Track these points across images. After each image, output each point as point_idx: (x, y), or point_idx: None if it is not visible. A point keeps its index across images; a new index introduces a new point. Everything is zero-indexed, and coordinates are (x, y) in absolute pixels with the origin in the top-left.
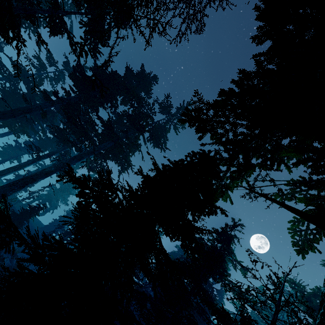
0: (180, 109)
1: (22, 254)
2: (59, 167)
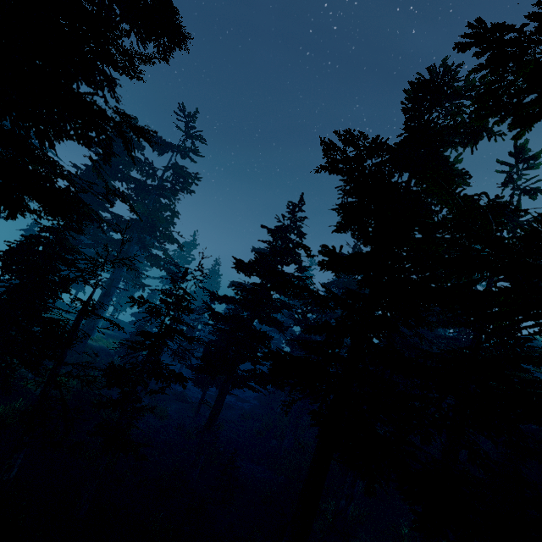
0: (179, 127)
1: (190, 372)
2: (109, 284)
